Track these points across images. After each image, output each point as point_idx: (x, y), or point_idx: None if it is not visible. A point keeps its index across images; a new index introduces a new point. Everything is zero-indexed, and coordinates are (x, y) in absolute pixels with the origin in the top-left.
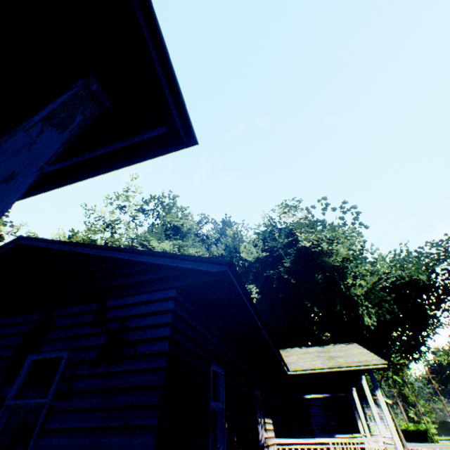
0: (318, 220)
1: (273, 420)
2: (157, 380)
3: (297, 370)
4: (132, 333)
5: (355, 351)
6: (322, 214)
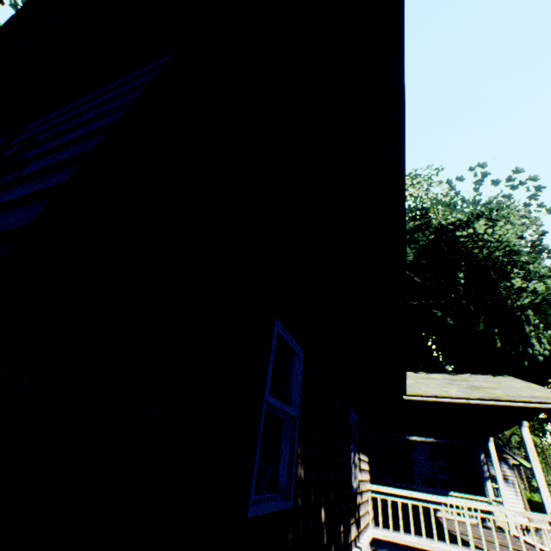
0: (465, 200)
1: (368, 459)
2: (19, 219)
3: (419, 395)
4: (34, 148)
5: (516, 385)
6: (474, 190)
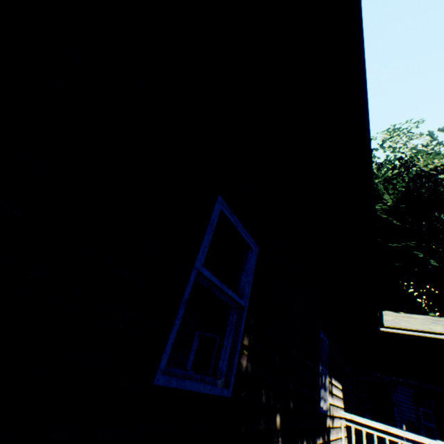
0: None
1: (342, 388)
2: None
3: (398, 327)
4: None
5: None
6: None
